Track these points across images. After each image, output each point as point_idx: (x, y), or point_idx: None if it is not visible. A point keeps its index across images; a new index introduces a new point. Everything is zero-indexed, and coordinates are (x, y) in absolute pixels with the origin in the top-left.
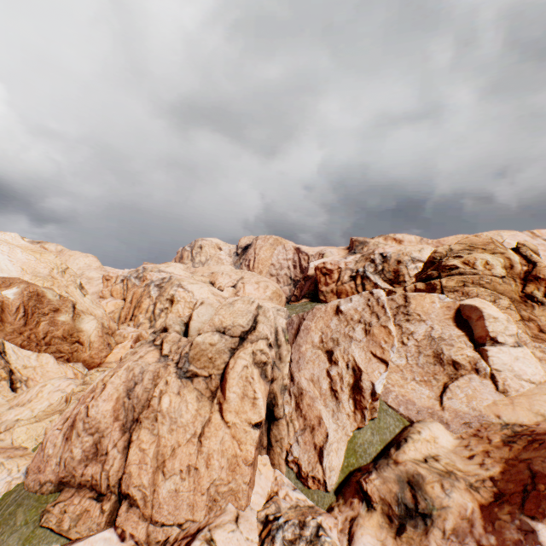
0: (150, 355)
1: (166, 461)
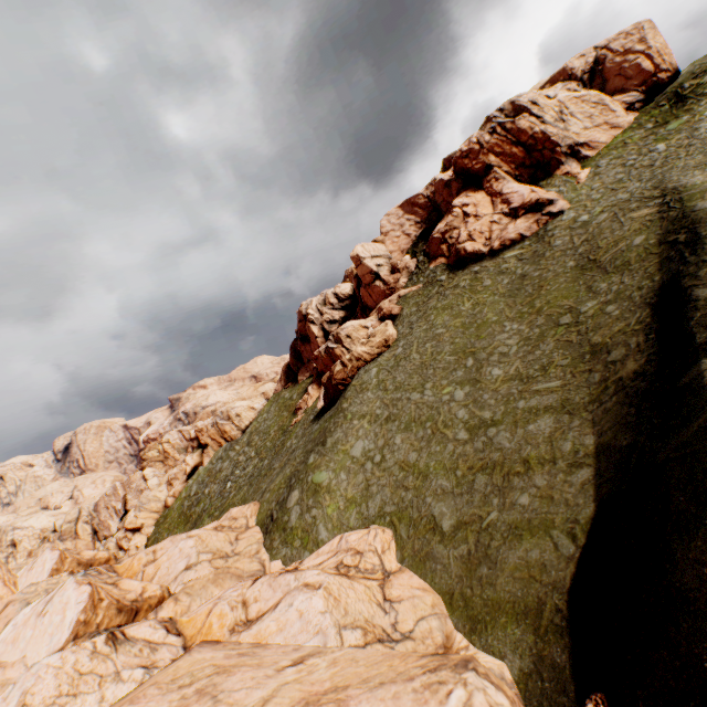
0: (48, 544)
1: None
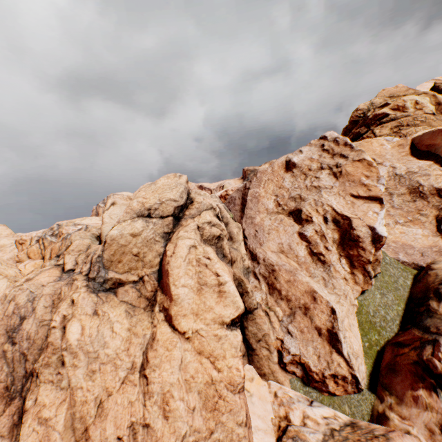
0: (44, 274)
1: (90, 428)
